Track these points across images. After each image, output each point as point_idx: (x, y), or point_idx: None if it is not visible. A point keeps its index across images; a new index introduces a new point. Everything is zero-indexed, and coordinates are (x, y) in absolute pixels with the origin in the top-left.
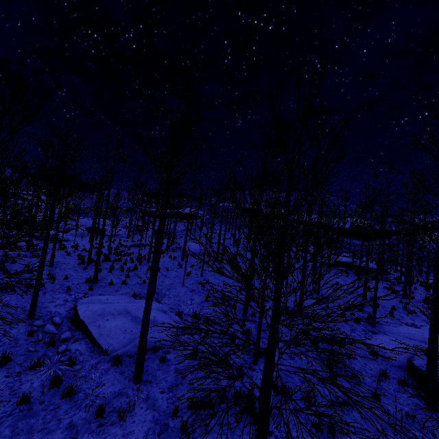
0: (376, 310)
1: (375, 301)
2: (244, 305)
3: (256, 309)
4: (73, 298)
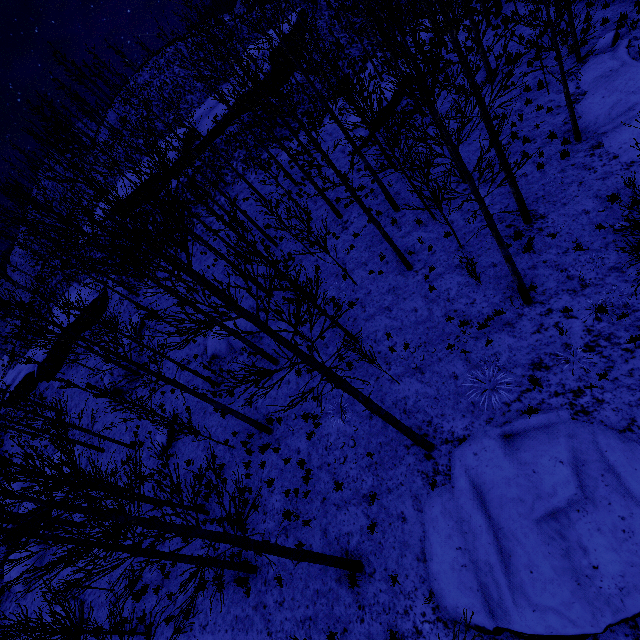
0: (576, 119)
1: (573, 108)
2: (525, 295)
3: (502, 280)
4: (434, 629)
